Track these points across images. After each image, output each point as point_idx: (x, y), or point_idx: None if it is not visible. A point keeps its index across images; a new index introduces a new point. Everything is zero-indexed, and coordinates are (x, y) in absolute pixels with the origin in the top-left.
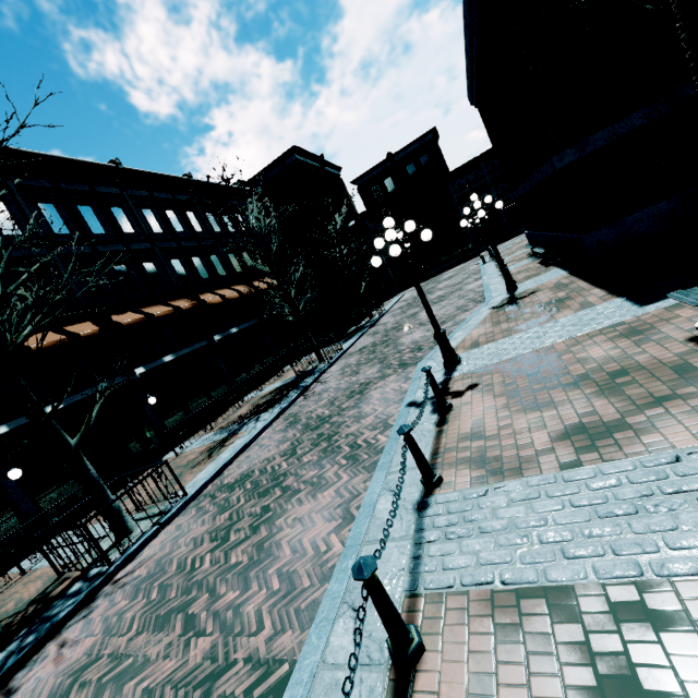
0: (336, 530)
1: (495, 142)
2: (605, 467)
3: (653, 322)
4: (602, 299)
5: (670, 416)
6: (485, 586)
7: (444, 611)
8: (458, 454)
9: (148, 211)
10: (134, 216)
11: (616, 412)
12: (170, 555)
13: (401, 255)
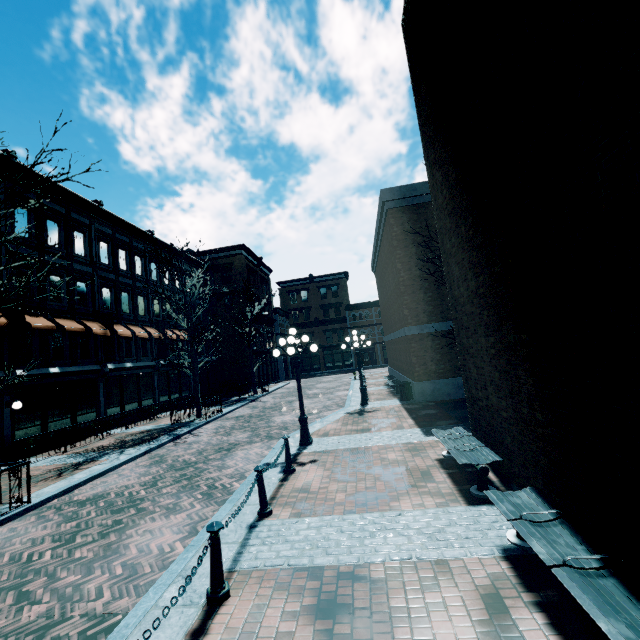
0: (181, 539)
1: (381, 300)
2: (366, 515)
3: (427, 446)
4: (410, 426)
5: (408, 495)
6: (278, 566)
7: (248, 579)
8: (288, 499)
9: (105, 244)
10: (91, 244)
11: (385, 490)
12: (1, 550)
13: (294, 355)
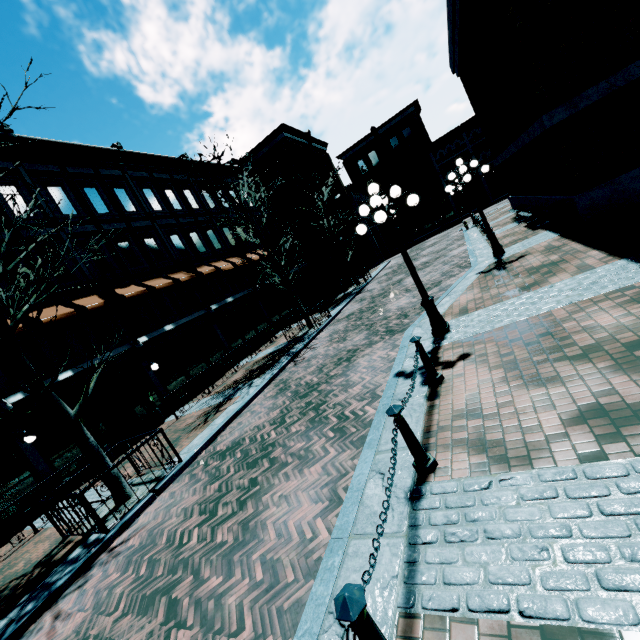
0: (322, 514)
1: (478, 109)
2: (639, 463)
3: None
4: (602, 261)
5: None
6: (499, 615)
7: None
8: (453, 434)
9: (148, 190)
10: (135, 196)
11: None
12: (162, 526)
13: (387, 222)
